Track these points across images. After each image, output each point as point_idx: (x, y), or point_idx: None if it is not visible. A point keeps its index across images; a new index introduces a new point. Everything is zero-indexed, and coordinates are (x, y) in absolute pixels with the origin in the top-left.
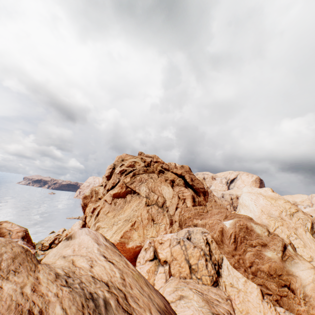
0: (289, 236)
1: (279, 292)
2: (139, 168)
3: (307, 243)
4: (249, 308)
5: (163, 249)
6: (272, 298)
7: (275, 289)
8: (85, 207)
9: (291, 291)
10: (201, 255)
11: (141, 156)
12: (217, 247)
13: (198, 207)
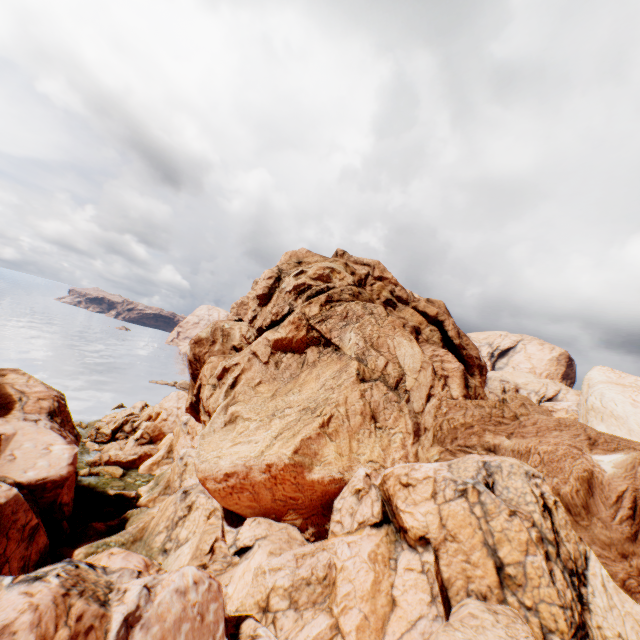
0: None
1: None
2: (341, 287)
3: None
4: None
5: (414, 502)
6: None
7: None
8: (196, 365)
9: None
10: (532, 540)
11: (344, 260)
12: (569, 521)
13: (483, 402)
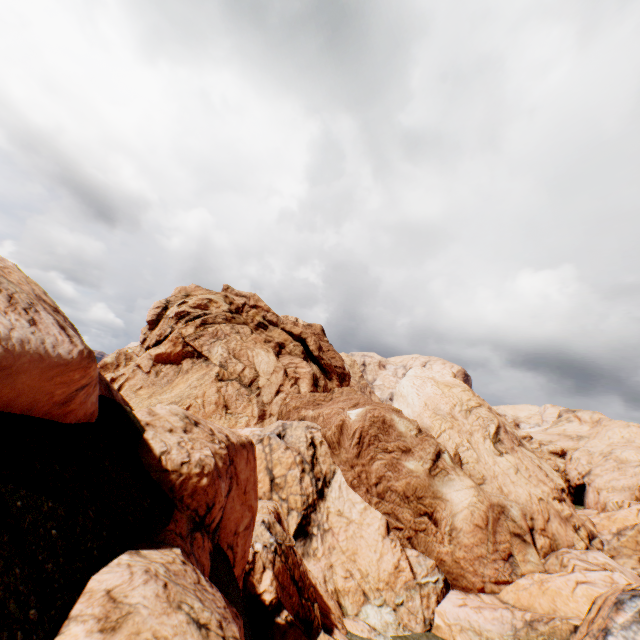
0: (459, 445)
1: (414, 524)
2: (217, 313)
3: (482, 457)
4: (360, 548)
5: None
6: (404, 534)
7: (410, 520)
8: None
9: (433, 522)
10: (296, 462)
11: (228, 293)
12: (329, 453)
13: (319, 394)
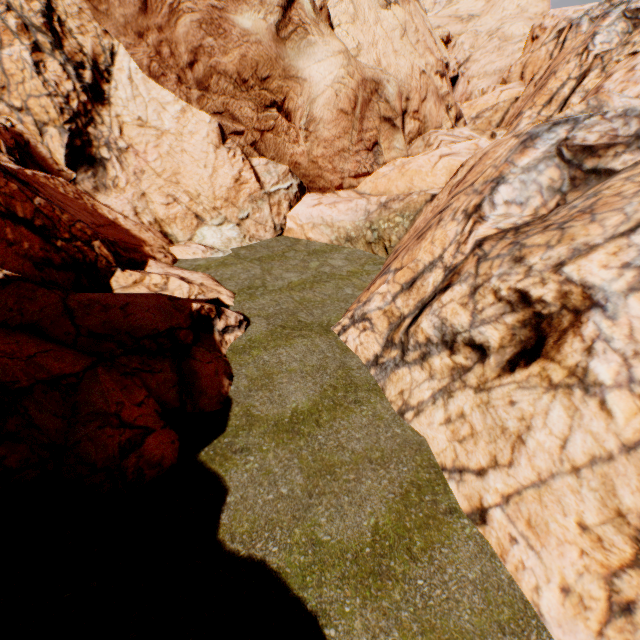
0: None
1: (259, 123)
2: None
3: (362, 12)
4: (183, 166)
5: None
6: (246, 140)
7: (252, 118)
8: None
9: (285, 117)
10: (11, 29)
11: None
12: (89, 12)
13: None
